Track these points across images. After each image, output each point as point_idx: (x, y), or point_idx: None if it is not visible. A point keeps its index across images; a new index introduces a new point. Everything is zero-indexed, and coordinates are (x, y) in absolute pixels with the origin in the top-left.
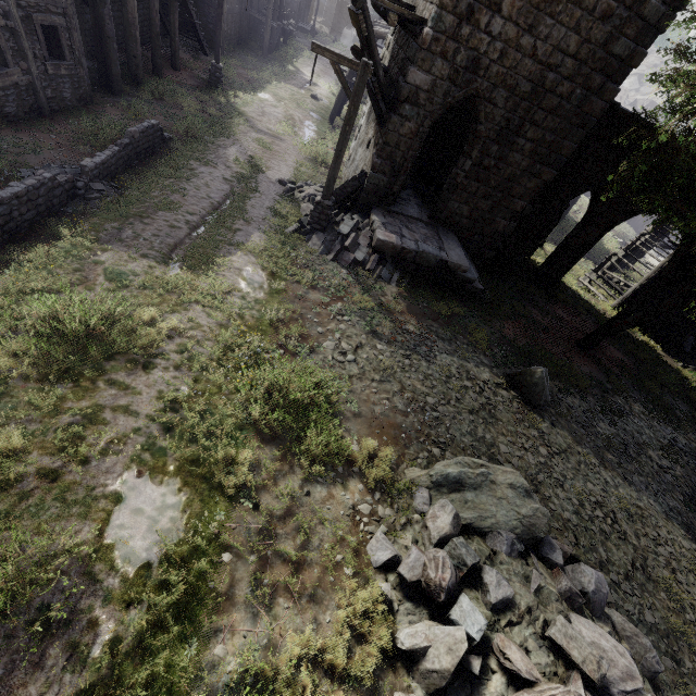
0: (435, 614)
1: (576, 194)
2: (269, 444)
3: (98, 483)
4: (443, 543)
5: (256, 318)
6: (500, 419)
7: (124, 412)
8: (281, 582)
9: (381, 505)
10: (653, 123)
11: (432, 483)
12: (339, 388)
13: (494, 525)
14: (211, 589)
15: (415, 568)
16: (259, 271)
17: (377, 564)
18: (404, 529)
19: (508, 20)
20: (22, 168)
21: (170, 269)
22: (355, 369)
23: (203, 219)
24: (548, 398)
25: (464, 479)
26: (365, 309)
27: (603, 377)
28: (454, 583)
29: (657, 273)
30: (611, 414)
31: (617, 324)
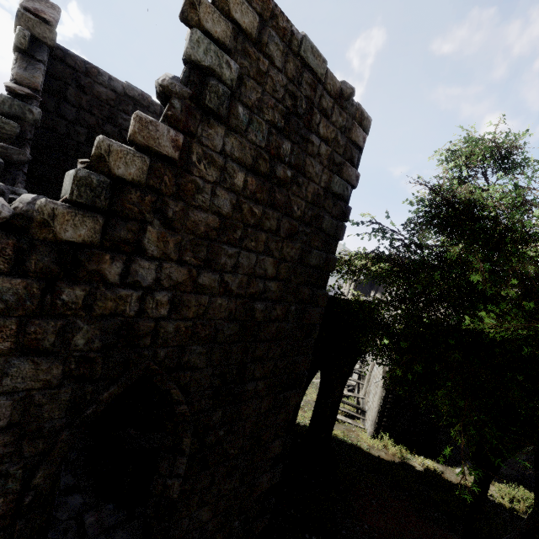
0: None
1: (312, 376)
2: None
3: None
4: None
5: None
6: None
7: None
8: None
9: None
10: (341, 297)
11: None
12: None
13: None
14: None
15: None
16: None
17: None
18: None
19: (164, 259)
20: None
21: None
22: None
23: None
24: None
25: None
26: None
27: None
28: None
29: (385, 392)
30: None
31: None
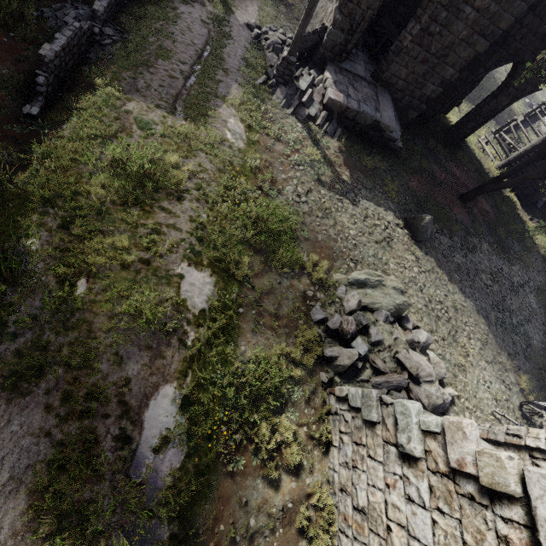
0: (342, 344)
1: (500, 64)
2: (256, 253)
3: (172, 268)
4: (351, 313)
5: (241, 165)
6: (394, 248)
7: (175, 229)
8: (268, 324)
9: (318, 292)
10: None
11: (348, 283)
12: (296, 221)
13: (379, 307)
14: (236, 324)
15: (336, 323)
16: (239, 123)
17: (316, 321)
18: (330, 305)
19: None
20: (42, 6)
21: (178, 119)
22: (306, 208)
23: (193, 68)
24: (428, 236)
25: (368, 282)
26: (315, 161)
27: (469, 224)
28: (355, 331)
29: (540, 142)
30: (466, 250)
31: (492, 186)
